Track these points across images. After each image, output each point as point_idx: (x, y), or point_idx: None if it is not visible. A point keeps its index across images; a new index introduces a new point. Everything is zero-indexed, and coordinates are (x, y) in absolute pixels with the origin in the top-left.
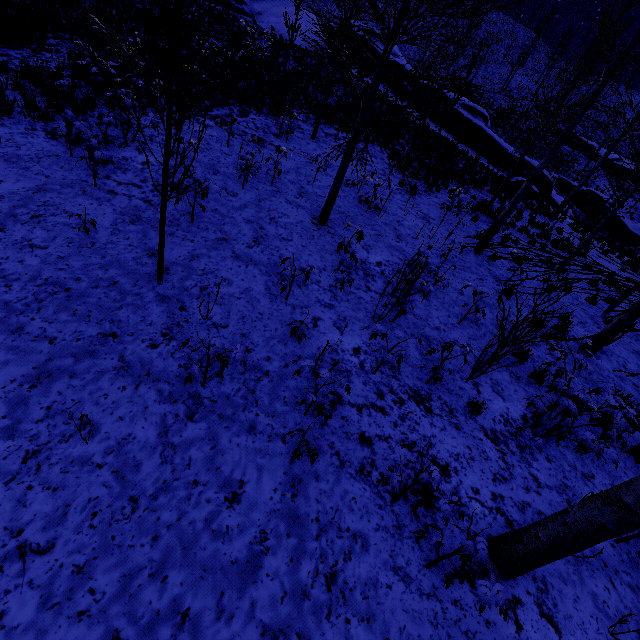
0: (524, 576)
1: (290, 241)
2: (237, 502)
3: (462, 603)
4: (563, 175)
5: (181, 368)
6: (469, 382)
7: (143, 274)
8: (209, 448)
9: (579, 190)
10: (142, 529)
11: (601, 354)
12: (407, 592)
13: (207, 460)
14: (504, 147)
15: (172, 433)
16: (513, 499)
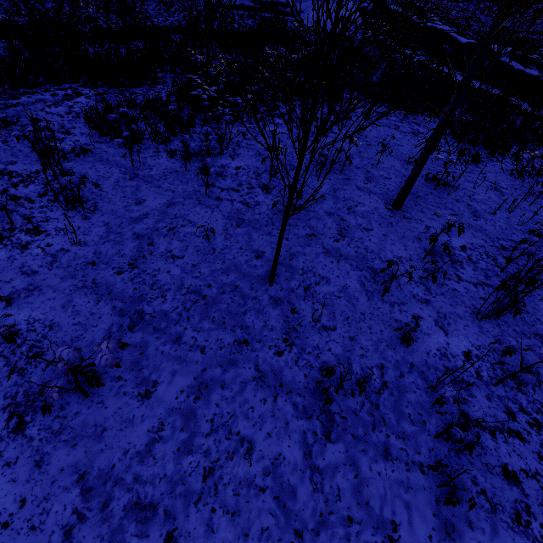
0: None
1: (371, 231)
2: None
3: None
4: None
5: (307, 378)
6: None
7: (255, 276)
8: (353, 476)
9: None
10: None
11: None
12: None
13: (354, 491)
14: None
15: (315, 454)
16: None
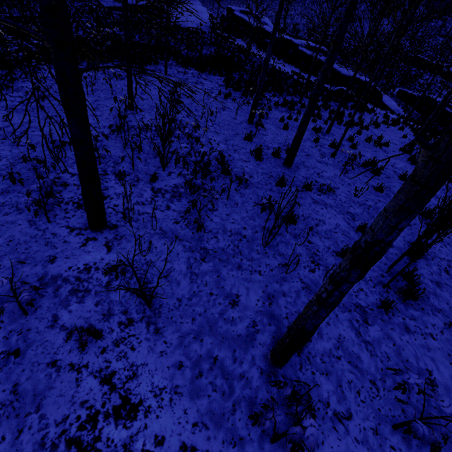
0: (110, 233)
1: (100, 116)
2: None
3: (57, 234)
4: (408, 89)
5: None
6: (167, 171)
7: None
8: None
9: (415, 96)
10: None
11: (303, 167)
12: (28, 227)
13: None
14: (339, 71)
15: None
16: (139, 211)
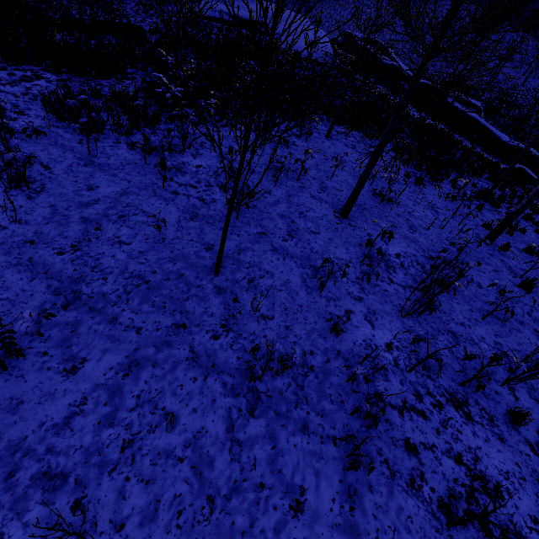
0: None
1: (318, 234)
2: (301, 511)
3: None
4: None
5: (239, 360)
6: (504, 386)
7: (202, 267)
8: (270, 447)
9: None
10: (220, 533)
11: None
12: None
13: (270, 461)
14: (498, 136)
15: (237, 428)
16: None
